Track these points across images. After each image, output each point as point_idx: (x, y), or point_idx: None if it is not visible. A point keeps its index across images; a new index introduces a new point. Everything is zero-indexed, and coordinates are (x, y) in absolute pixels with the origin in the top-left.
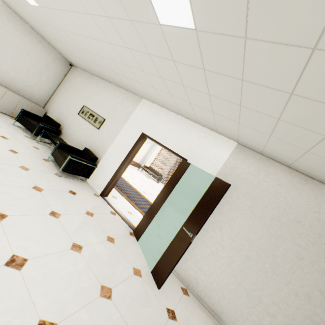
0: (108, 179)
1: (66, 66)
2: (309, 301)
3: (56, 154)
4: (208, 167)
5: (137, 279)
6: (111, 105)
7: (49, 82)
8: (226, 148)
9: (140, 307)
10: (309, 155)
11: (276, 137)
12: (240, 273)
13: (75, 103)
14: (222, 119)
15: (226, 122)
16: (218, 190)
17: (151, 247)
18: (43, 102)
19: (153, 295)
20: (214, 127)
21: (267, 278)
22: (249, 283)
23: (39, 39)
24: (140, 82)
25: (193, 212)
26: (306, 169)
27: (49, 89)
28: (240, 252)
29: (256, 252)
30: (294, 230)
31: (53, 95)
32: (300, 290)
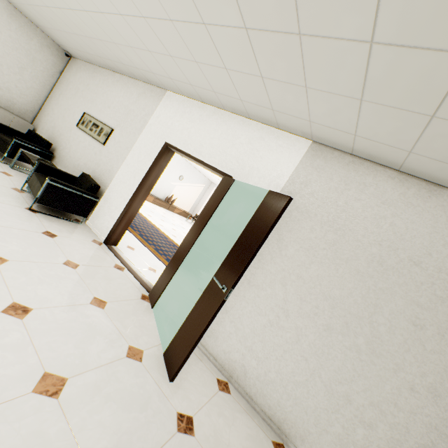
0: (116, 218)
1: (61, 58)
2: (435, 401)
3: (32, 180)
4: (265, 185)
5: (131, 364)
6: (122, 107)
7: (36, 83)
8: (293, 152)
9: (120, 412)
10: (435, 128)
11: (372, 101)
12: (315, 355)
13: (74, 111)
14: (279, 90)
15: (287, 95)
16: (271, 210)
17: (175, 318)
18: (31, 114)
19: (155, 391)
20: (272, 117)
21: (361, 361)
22: (330, 370)
23: (13, 12)
24: (151, 50)
25: (231, 252)
26: (430, 169)
27: (37, 94)
28: (316, 320)
29: (342, 318)
30: (408, 279)
31: (44, 103)
32: (419, 382)
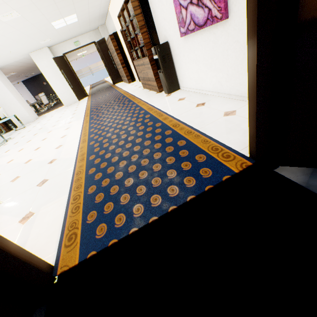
0: None
1: None
2: None
3: None
4: None
5: None
6: None
7: None
8: None
9: None
10: None
11: None
12: None
13: None
14: None
15: None
16: None
17: None
18: None
19: None
20: None
21: None
22: None
23: None
24: None
25: None
26: None
27: None
28: None
29: None
30: None
31: None
32: None
